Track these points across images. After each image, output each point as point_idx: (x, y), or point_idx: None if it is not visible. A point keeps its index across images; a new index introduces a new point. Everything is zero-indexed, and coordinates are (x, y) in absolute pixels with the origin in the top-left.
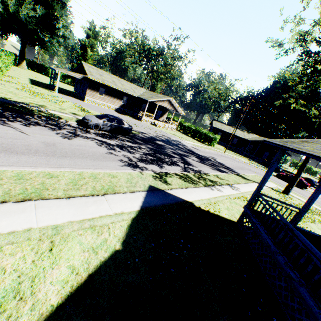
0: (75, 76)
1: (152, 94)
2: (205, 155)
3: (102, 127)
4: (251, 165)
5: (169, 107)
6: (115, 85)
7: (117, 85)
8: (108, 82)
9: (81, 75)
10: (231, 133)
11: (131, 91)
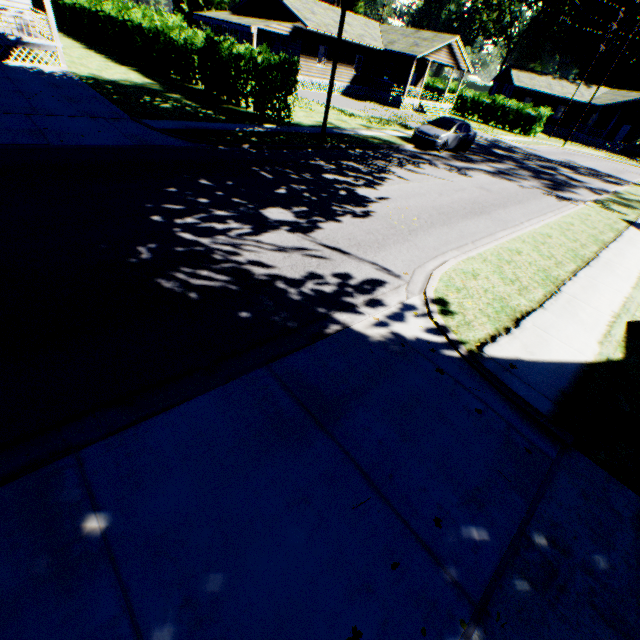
0: (280, 32)
1: (404, 33)
2: (560, 160)
3: (448, 145)
4: (615, 161)
5: (447, 62)
6: (344, 33)
7: (346, 31)
8: (332, 29)
9: (289, 26)
10: (571, 98)
11: (369, 39)
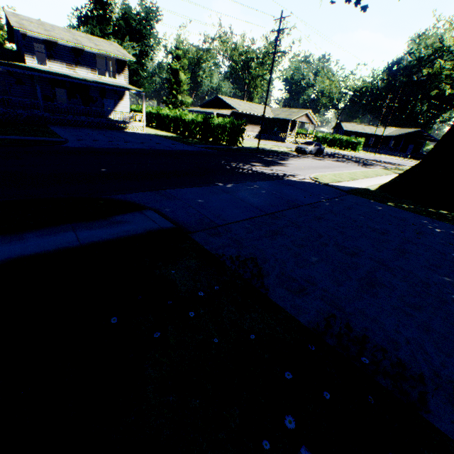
0: (226, 113)
1: (283, 110)
2: (371, 159)
3: (312, 152)
4: (405, 161)
5: (306, 121)
6: (254, 112)
7: (255, 111)
8: (249, 111)
9: (230, 111)
10: (374, 133)
11: (266, 114)
